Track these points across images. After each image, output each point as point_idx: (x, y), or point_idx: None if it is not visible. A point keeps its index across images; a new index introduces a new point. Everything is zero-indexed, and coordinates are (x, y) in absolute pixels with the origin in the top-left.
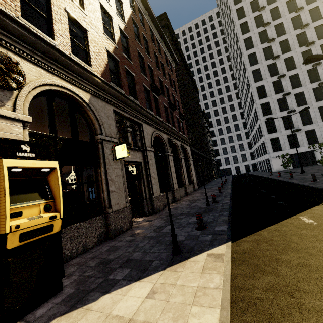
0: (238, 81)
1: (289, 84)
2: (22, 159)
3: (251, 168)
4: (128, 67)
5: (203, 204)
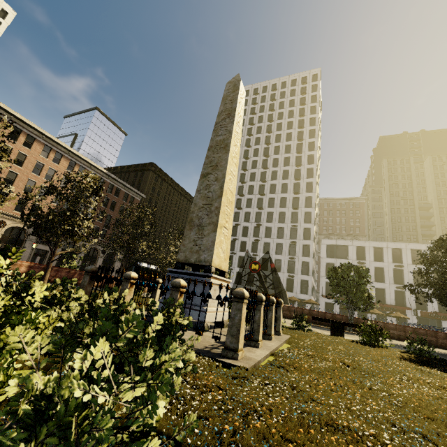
0: None
1: (241, 232)
2: None
3: None
4: None
5: None
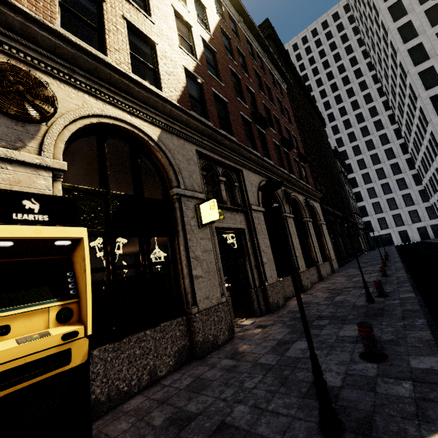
0: (392, 95)
1: None
2: (23, 224)
3: (430, 232)
4: (218, 90)
5: (358, 299)
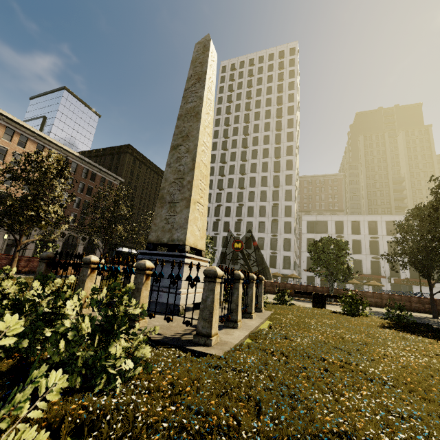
0: None
1: (224, 212)
2: None
3: None
4: None
5: None
